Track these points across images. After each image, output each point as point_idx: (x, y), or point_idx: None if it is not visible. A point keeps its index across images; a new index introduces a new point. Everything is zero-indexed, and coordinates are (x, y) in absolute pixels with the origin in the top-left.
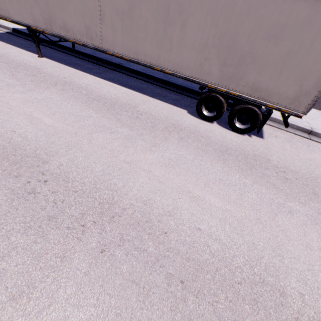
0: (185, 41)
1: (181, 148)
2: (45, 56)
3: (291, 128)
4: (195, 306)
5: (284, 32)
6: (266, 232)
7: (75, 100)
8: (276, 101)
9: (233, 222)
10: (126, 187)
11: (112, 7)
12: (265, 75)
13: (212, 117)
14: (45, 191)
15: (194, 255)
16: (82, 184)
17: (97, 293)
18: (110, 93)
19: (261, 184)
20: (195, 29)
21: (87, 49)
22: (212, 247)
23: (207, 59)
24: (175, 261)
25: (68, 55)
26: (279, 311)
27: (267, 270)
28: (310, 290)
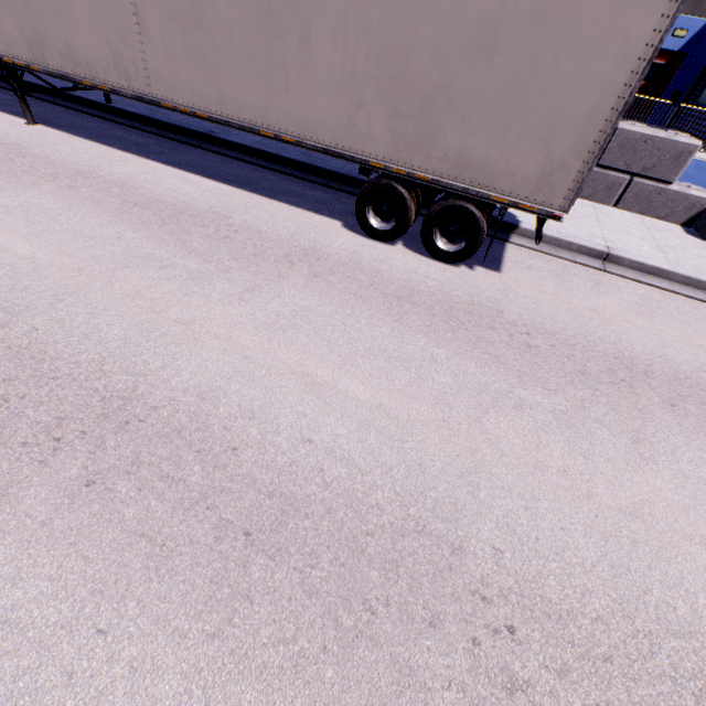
0: (313, 71)
1: (309, 294)
2: (44, 122)
3: (567, 251)
4: (264, 574)
5: (498, 39)
6: (454, 444)
7: (94, 206)
8: (507, 187)
9: (388, 427)
10: (169, 369)
11: (159, 6)
12: (478, 133)
13: (390, 232)
14: None
15: (287, 486)
16: (72, 364)
17: (60, 557)
18: (176, 191)
19: (469, 358)
20: (328, 43)
21: (140, 105)
22: (329, 472)
23: (362, 107)
24: (242, 498)
25: (96, 119)
26: (442, 580)
27: (437, 510)
28: (519, 544)
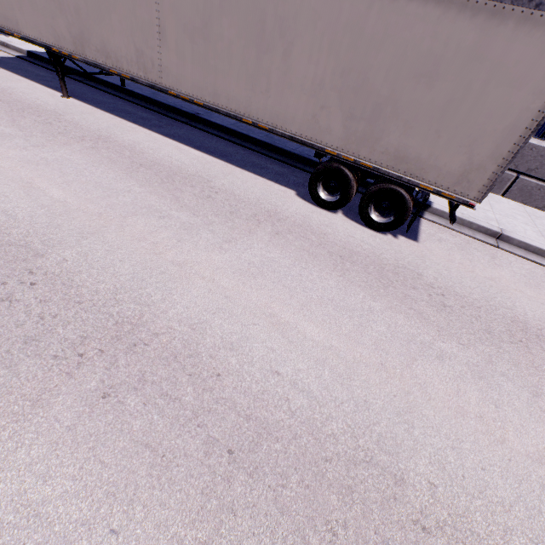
0: (289, 79)
1: (273, 248)
2: (74, 96)
3: (468, 229)
4: (245, 490)
5: (440, 68)
6: (391, 385)
7: (111, 164)
8: (433, 178)
9: (338, 366)
10: (167, 302)
11: (178, 21)
12: (414, 136)
13: (334, 203)
14: (28, 299)
15: (261, 411)
16: (93, 292)
17: (81, 459)
18: (171, 157)
19: (398, 311)
20: (304, 59)
21: (145, 89)
22: (294, 401)
23: (325, 108)
24: (225, 418)
25: (113, 96)
26: (388, 508)
27: (381, 443)
28: (449, 480)
